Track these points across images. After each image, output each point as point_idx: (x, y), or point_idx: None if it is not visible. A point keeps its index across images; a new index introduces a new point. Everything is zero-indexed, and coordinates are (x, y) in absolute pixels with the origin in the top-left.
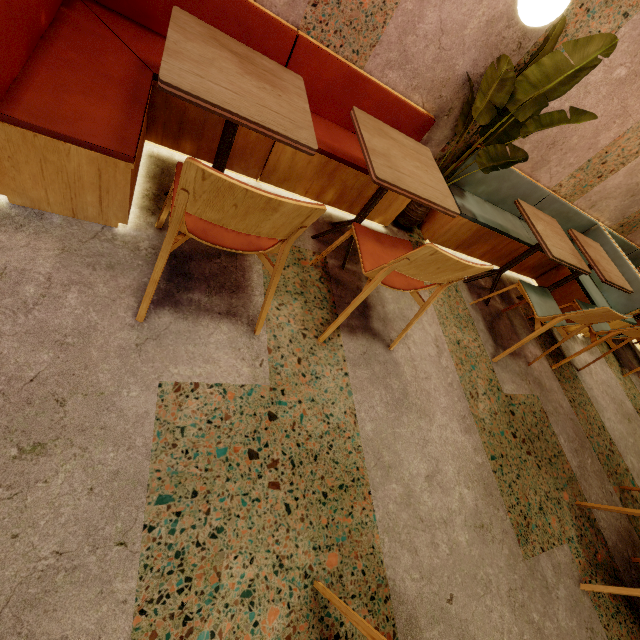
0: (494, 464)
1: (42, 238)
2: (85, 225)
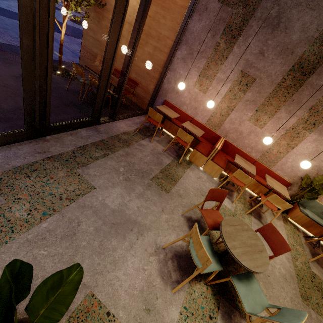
0: (297, 276)
1: (205, 175)
2: (210, 176)
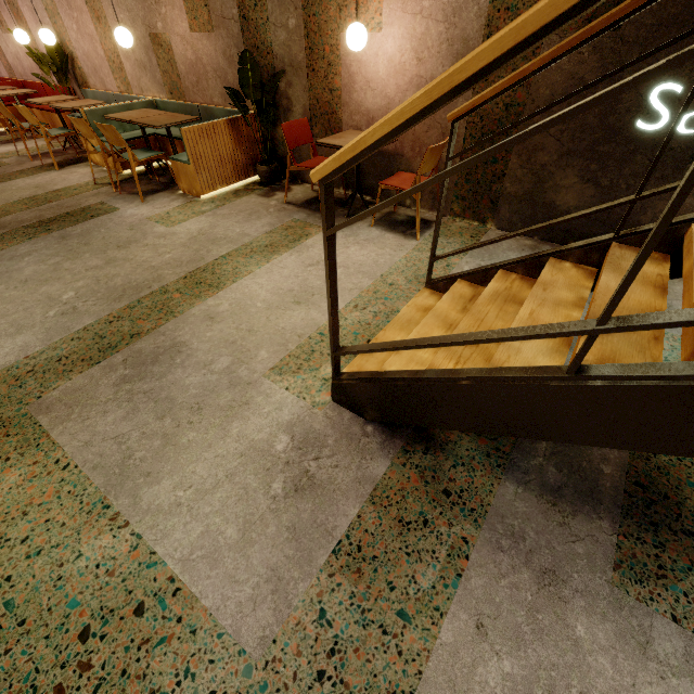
0: None
1: None
2: None
